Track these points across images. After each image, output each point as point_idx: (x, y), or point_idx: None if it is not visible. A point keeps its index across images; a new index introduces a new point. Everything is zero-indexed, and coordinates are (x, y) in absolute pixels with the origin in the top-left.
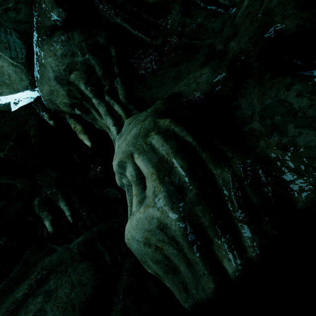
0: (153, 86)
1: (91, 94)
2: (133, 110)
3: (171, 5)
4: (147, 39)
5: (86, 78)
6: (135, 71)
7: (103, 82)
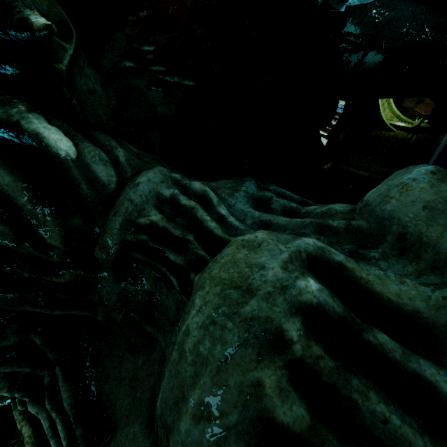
0: (111, 374)
1: (24, 398)
2: (79, 444)
3: (97, 275)
4: (82, 313)
5: (7, 384)
6: (84, 342)
7: (38, 373)
